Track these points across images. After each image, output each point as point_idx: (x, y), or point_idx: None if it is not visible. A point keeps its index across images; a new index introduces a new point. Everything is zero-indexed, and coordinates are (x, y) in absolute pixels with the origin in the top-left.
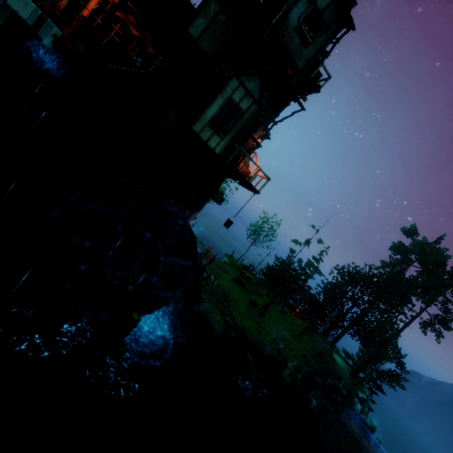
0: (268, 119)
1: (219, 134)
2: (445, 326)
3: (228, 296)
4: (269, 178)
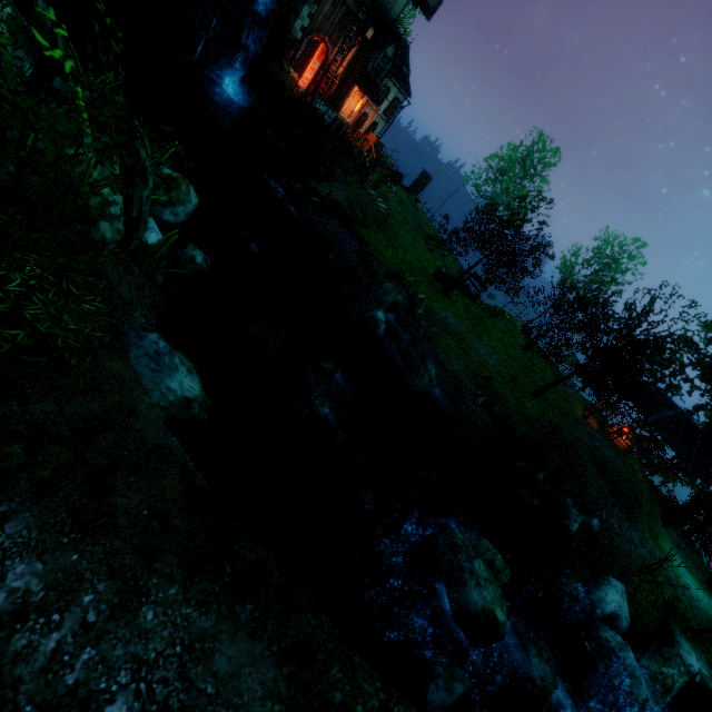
0: None
1: None
2: None
3: (391, 231)
4: None
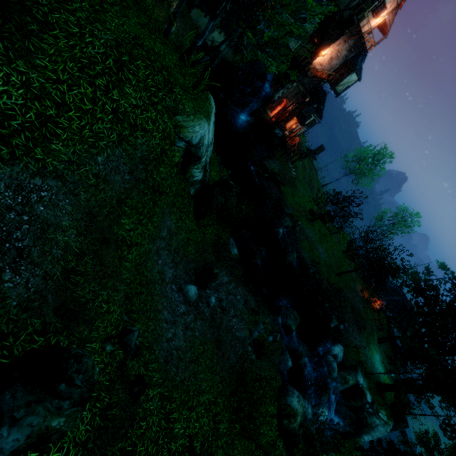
0: (331, 42)
1: (296, 43)
2: None
3: (294, 187)
4: (312, 62)
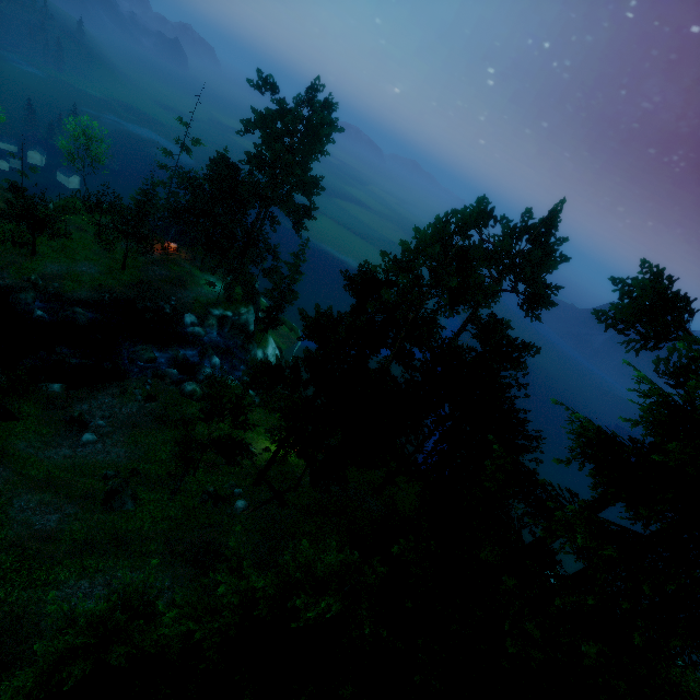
0: None
1: None
2: (293, 215)
3: None
4: None
